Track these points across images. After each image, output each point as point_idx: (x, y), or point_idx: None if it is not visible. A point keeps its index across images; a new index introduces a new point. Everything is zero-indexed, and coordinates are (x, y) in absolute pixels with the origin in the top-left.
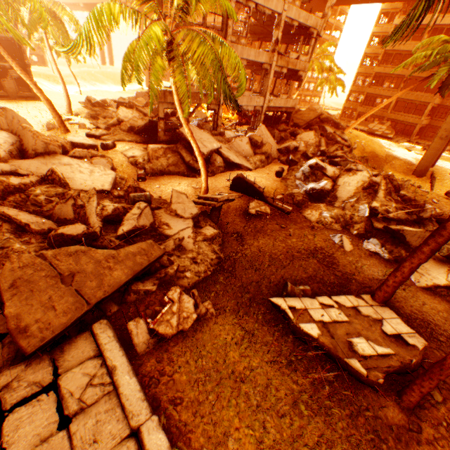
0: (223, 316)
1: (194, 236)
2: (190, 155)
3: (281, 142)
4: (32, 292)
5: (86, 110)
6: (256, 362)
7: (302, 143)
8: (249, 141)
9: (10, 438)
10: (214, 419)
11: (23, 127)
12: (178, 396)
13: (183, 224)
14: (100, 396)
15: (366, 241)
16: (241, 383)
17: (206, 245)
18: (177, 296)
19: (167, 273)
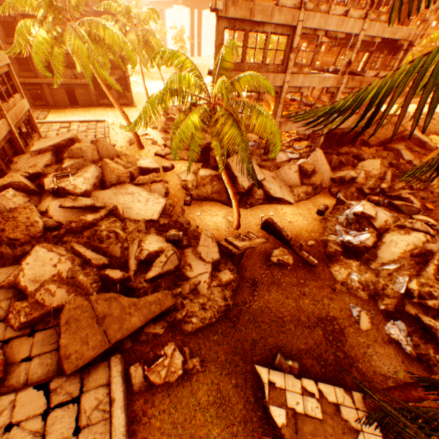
0: (207, 373)
1: (209, 281)
2: (233, 186)
3: (339, 167)
4: (78, 328)
5: (163, 119)
6: (216, 431)
7: (362, 172)
8: (299, 169)
9: (49, 428)
10: None
11: (105, 162)
12: (149, 438)
13: (203, 268)
14: (100, 419)
15: (392, 322)
16: None
17: (218, 290)
18: (171, 351)
19: (176, 317)
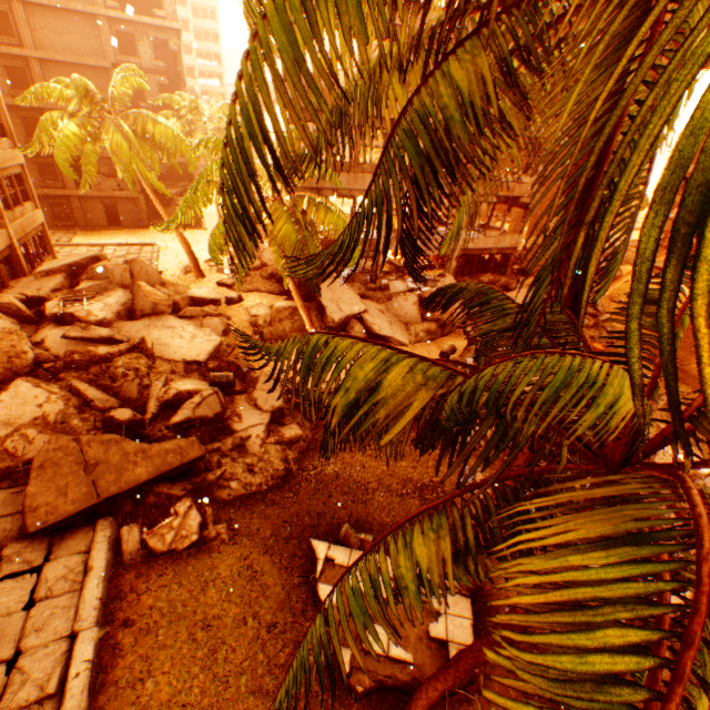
0: (238, 546)
1: (265, 436)
2: (321, 320)
3: None
4: (56, 475)
5: None
6: (232, 611)
7: None
8: (420, 301)
9: None
10: (150, 653)
11: (139, 285)
12: (134, 618)
13: (257, 418)
14: (67, 591)
15: None
16: (200, 628)
17: (278, 449)
18: (184, 509)
19: (206, 478)
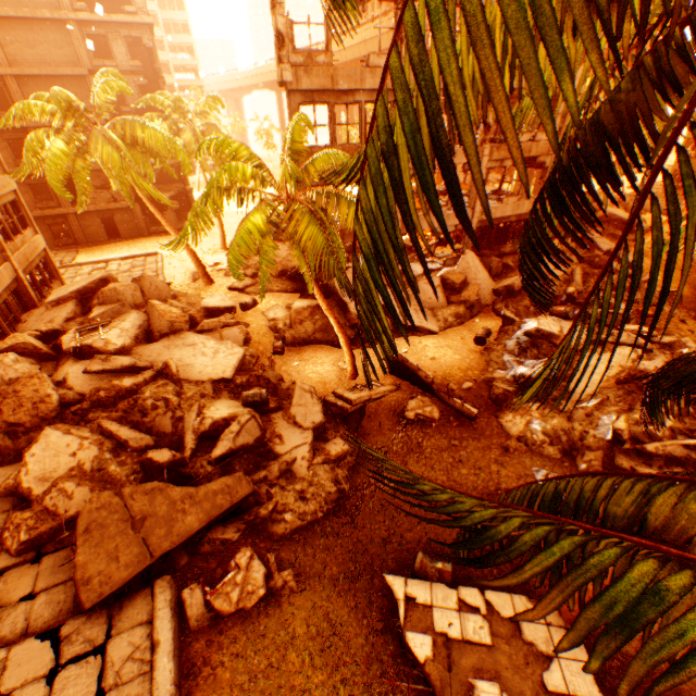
0: (307, 593)
1: (310, 457)
2: (344, 317)
3: (505, 273)
4: (103, 538)
5: None
6: (319, 678)
7: None
8: (442, 282)
9: (57, 695)
10: None
11: (152, 305)
12: None
13: (299, 438)
14: (136, 674)
15: None
16: None
17: (326, 469)
18: (246, 561)
19: (258, 514)
